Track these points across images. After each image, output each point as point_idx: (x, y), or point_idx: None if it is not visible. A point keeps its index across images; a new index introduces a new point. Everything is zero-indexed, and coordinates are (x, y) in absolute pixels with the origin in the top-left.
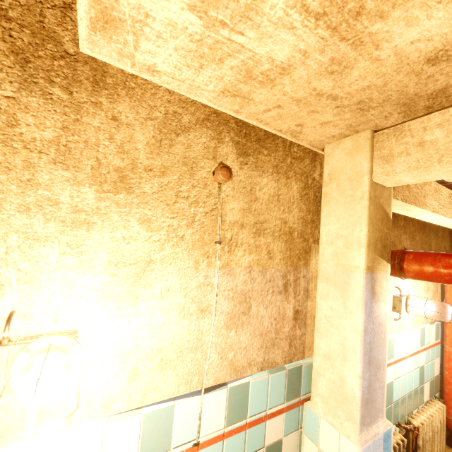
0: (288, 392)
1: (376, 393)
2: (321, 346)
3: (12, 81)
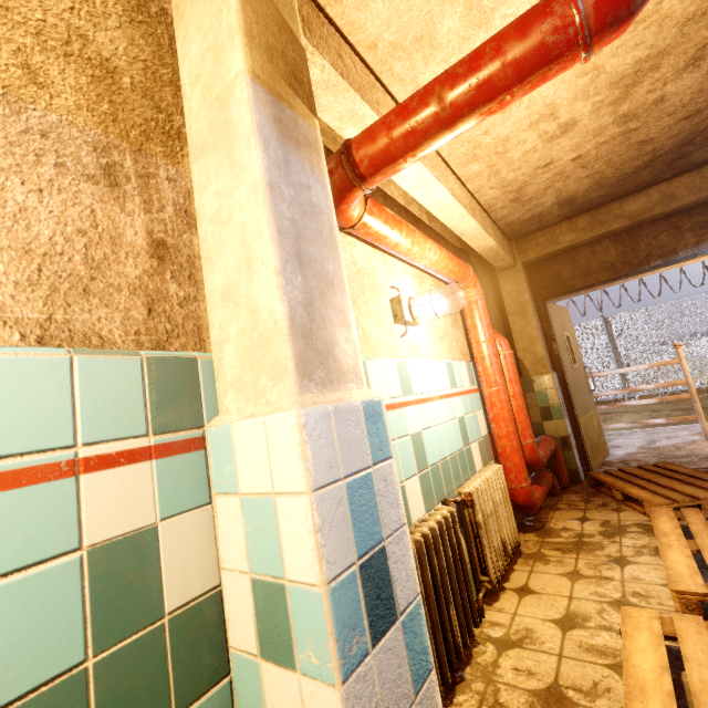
0: (158, 411)
1: (333, 330)
2: (216, 283)
3: None
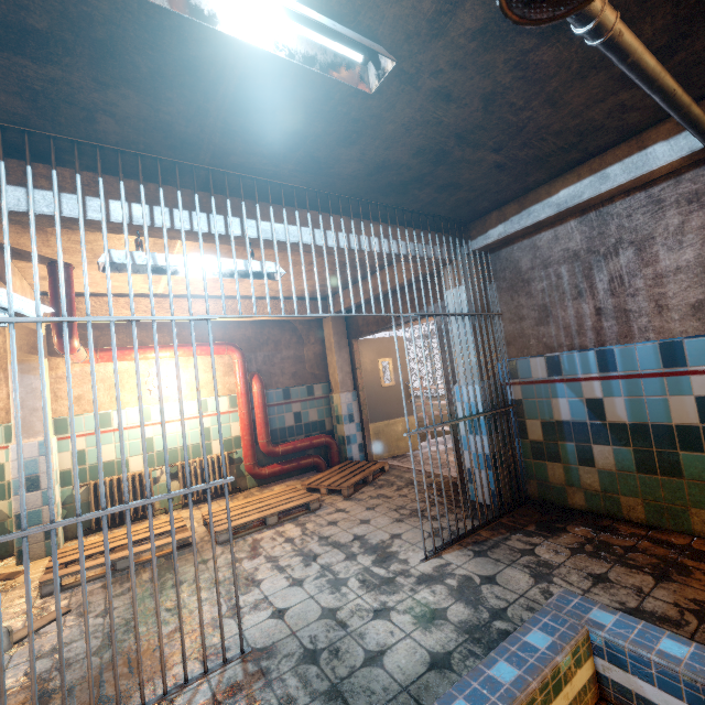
0: (7, 438)
1: (35, 423)
2: None
3: None
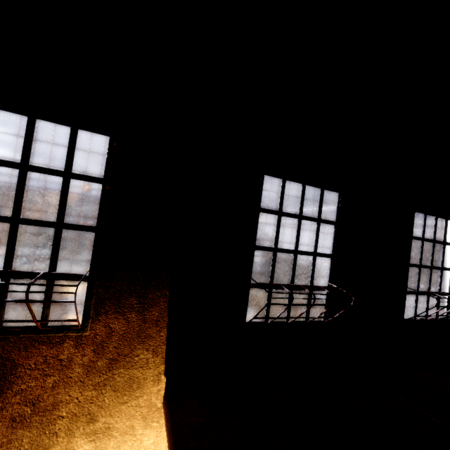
0: None
1: None
2: None
3: (142, 427)
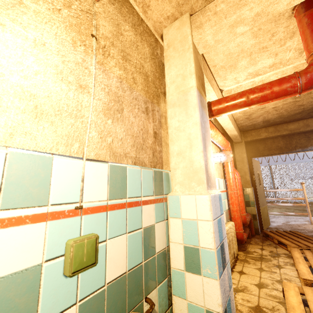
0: (155, 188)
1: (211, 169)
2: (175, 149)
3: None
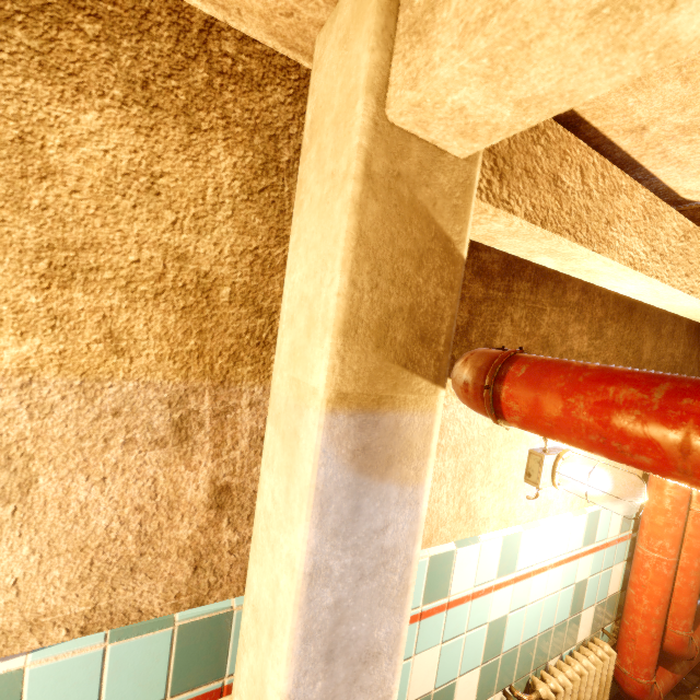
0: (180, 674)
1: None
2: (253, 582)
3: None
